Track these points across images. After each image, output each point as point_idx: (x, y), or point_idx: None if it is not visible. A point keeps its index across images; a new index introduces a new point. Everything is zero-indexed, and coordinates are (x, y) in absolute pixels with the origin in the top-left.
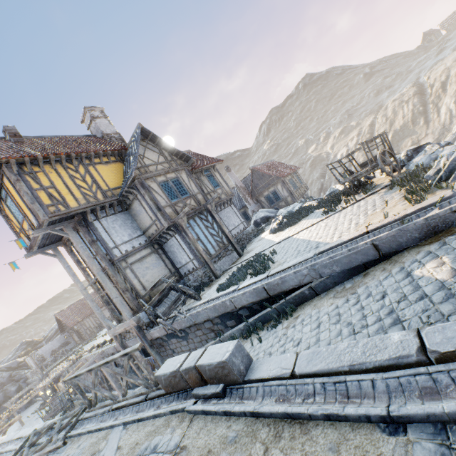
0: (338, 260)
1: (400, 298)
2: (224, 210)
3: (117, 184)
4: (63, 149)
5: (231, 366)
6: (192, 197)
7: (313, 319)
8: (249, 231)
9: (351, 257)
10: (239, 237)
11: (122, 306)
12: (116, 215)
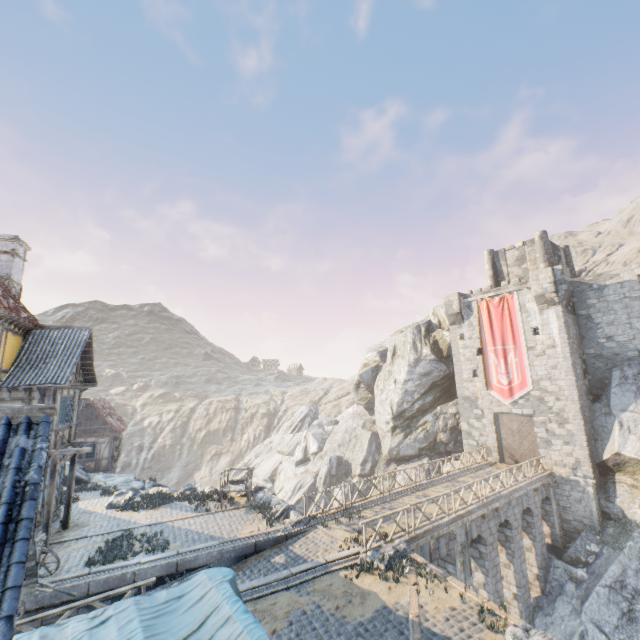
0: (237, 549)
1: (268, 570)
2: None
3: (8, 365)
4: None
5: None
6: (70, 427)
7: None
8: None
9: (243, 548)
10: None
11: None
12: None
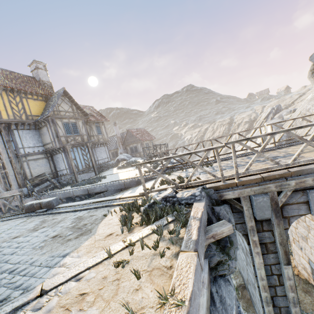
0: (114, 185)
1: None
2: (100, 148)
3: (37, 113)
4: (10, 84)
5: (51, 202)
6: (80, 136)
7: None
8: (109, 164)
9: (118, 185)
10: (102, 165)
11: (14, 181)
12: (30, 130)
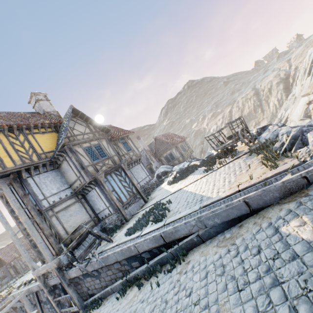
0: (219, 213)
1: (274, 255)
2: (135, 167)
3: (51, 148)
4: (8, 122)
5: None
6: (109, 158)
7: (201, 267)
8: (152, 182)
9: (228, 211)
10: (146, 187)
11: (45, 250)
12: (48, 172)
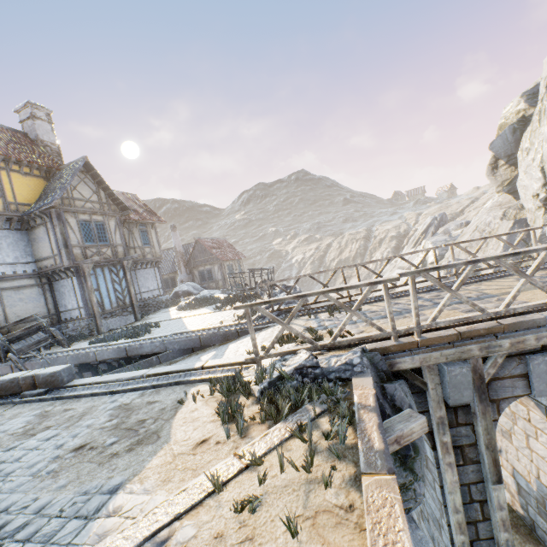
0: (180, 341)
1: None
2: (145, 270)
3: (28, 200)
4: None
5: (58, 375)
6: (111, 247)
7: None
8: (162, 300)
9: (187, 342)
10: (148, 302)
11: None
12: (10, 231)
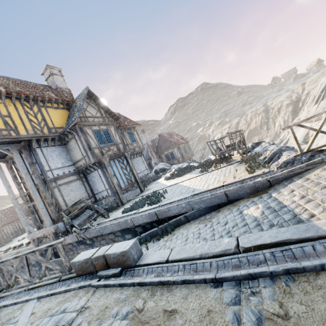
0: (204, 200)
1: (234, 225)
2: (136, 158)
3: (61, 124)
4: (24, 91)
5: (129, 254)
6: (115, 145)
7: (184, 236)
8: (150, 176)
9: (212, 199)
10: (143, 179)
11: (45, 215)
12: (55, 147)
